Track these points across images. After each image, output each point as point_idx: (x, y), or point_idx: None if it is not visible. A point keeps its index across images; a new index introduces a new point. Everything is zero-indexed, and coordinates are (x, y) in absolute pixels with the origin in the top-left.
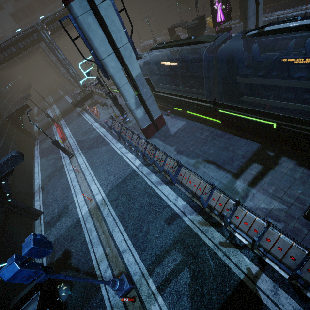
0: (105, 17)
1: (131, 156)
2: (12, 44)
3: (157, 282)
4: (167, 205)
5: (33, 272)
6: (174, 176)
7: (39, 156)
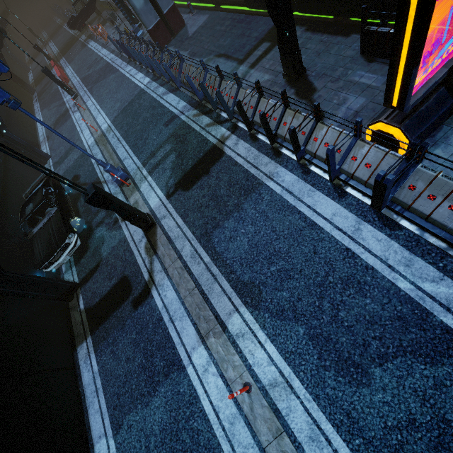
0: None
1: (141, 76)
2: None
3: (149, 169)
4: (168, 111)
5: (0, 91)
6: (178, 78)
7: (40, 109)
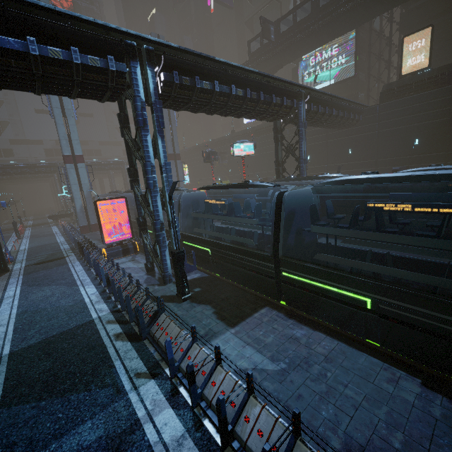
0: (80, 172)
1: (63, 239)
2: (30, 167)
3: (28, 260)
4: (60, 248)
5: None
6: None
7: None
